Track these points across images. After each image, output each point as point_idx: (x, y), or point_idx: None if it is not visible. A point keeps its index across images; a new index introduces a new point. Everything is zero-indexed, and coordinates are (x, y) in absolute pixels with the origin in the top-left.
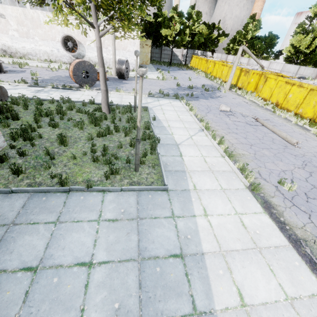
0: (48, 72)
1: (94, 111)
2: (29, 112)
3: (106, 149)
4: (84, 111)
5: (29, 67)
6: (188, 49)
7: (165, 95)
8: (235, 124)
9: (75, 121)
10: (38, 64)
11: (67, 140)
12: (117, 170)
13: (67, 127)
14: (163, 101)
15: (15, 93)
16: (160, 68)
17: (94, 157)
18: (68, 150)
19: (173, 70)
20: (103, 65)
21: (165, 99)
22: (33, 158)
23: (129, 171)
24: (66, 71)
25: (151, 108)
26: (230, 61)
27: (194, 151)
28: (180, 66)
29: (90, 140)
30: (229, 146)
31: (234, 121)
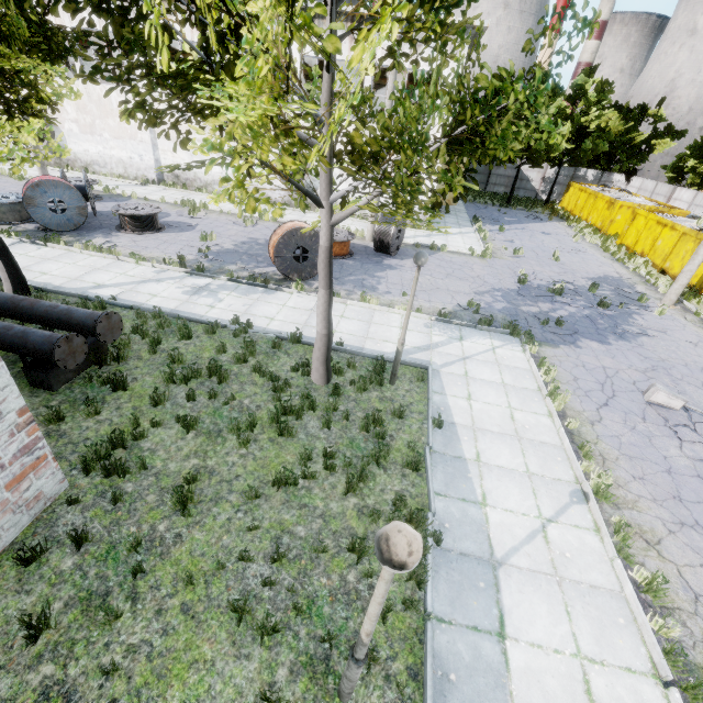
0: (236, 229)
1: (294, 370)
2: (156, 363)
3: (281, 558)
4: (269, 374)
5: (207, 213)
6: (562, 165)
7: (481, 321)
8: (700, 475)
9: (241, 405)
10: (225, 205)
11: (200, 486)
12: (281, 700)
13: (216, 430)
14: (473, 343)
15: (153, 295)
16: (480, 219)
17: (241, 585)
18: (188, 533)
19: (513, 220)
20: (329, 283)
21: (480, 333)
22: (100, 554)
23: (320, 688)
24: (271, 225)
25: (438, 369)
26: (680, 204)
27: (549, 617)
28: (532, 207)
29: (253, 498)
30: (682, 609)
31: (698, 459)
